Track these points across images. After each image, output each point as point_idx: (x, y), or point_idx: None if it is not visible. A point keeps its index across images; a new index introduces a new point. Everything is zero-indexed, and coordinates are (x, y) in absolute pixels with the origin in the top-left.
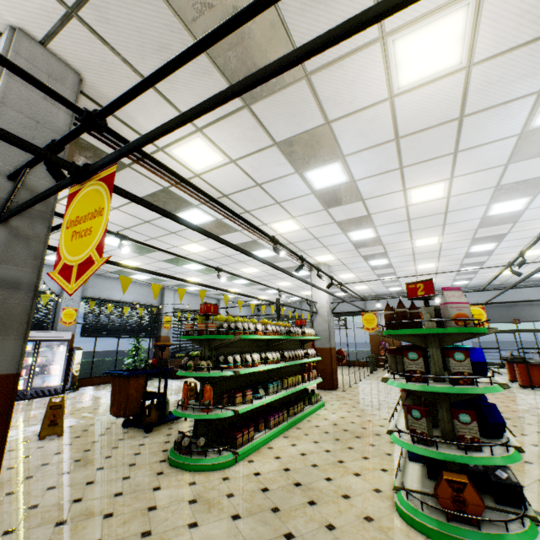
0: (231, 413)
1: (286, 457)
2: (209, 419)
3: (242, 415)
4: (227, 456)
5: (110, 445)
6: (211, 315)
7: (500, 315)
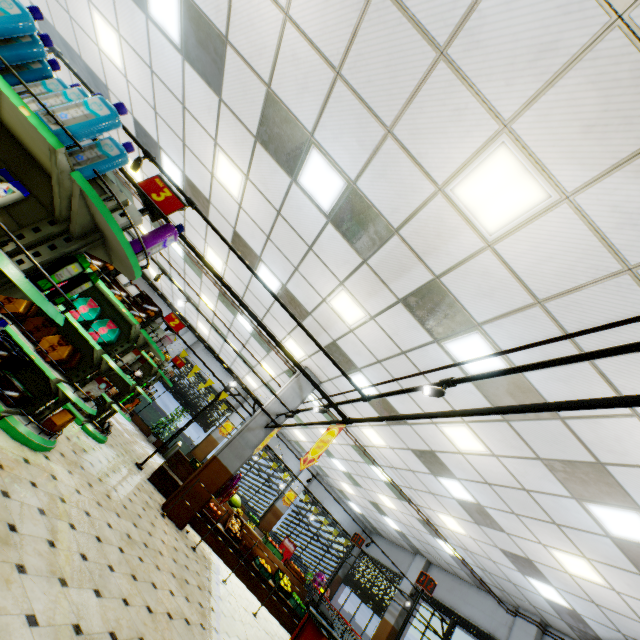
0: None
1: None
2: None
3: None
4: None
5: None
6: None
7: None
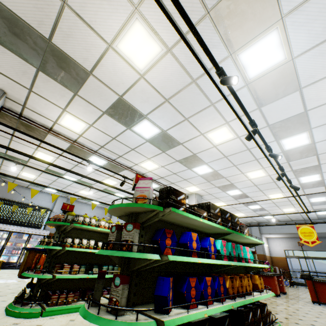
0: (50, 276)
1: (77, 321)
2: (41, 280)
3: (81, 287)
4: (35, 309)
5: (2, 294)
6: (69, 212)
7: None
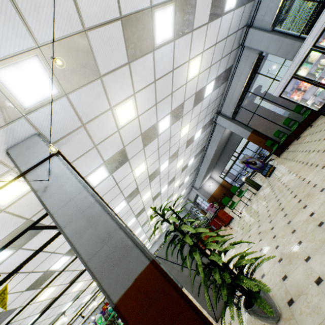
0: None
1: None
2: None
3: None
4: None
5: None
6: None
7: (232, 145)
